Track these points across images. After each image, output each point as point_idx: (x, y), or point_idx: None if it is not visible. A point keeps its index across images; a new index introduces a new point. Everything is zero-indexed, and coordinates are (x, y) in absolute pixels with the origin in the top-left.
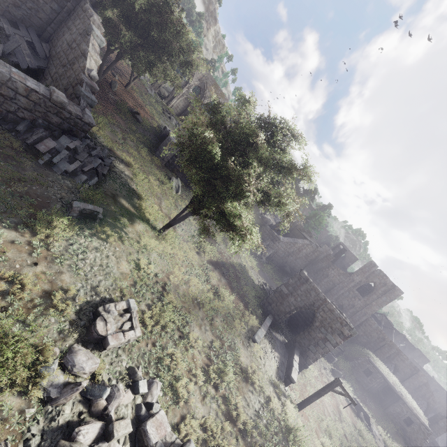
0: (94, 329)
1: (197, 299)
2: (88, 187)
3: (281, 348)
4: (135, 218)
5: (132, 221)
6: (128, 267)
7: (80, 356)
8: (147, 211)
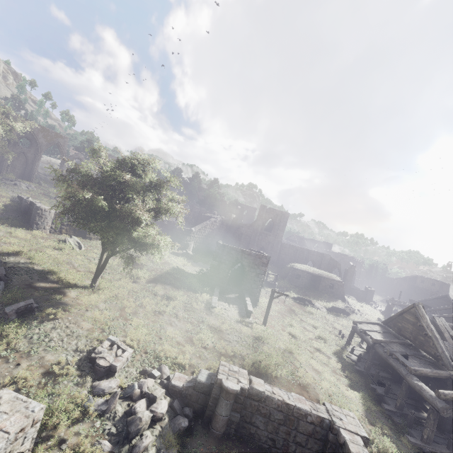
0: (99, 366)
1: (156, 311)
2: (0, 293)
3: (236, 301)
4: (64, 290)
5: (63, 294)
6: (89, 324)
7: (103, 384)
8: (68, 279)
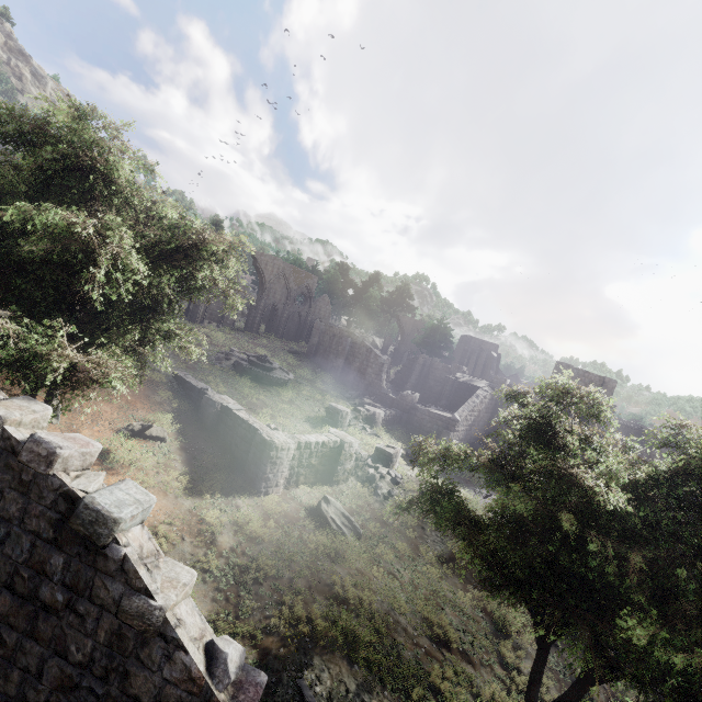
0: None
1: None
2: None
3: None
4: None
5: None
6: None
7: None
8: None
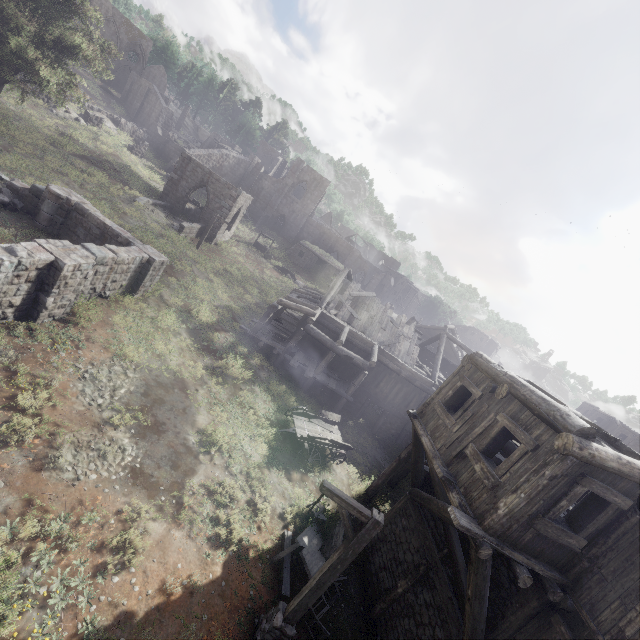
0: None
1: (59, 170)
2: None
3: None
4: None
5: None
6: None
7: None
8: None
